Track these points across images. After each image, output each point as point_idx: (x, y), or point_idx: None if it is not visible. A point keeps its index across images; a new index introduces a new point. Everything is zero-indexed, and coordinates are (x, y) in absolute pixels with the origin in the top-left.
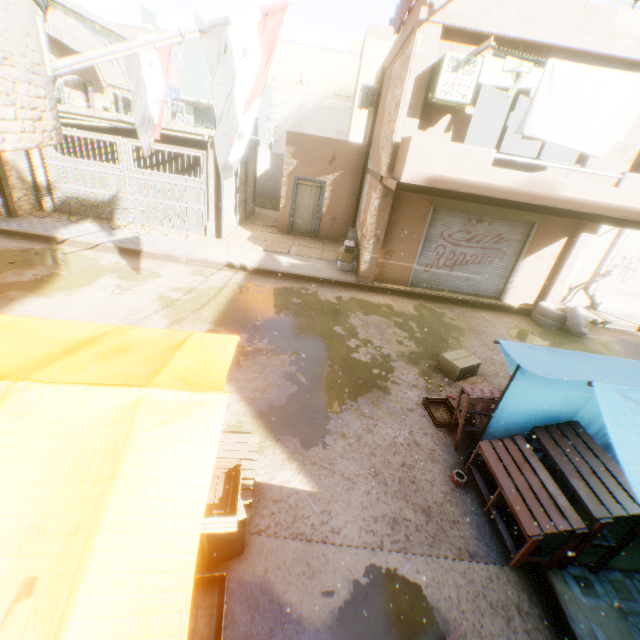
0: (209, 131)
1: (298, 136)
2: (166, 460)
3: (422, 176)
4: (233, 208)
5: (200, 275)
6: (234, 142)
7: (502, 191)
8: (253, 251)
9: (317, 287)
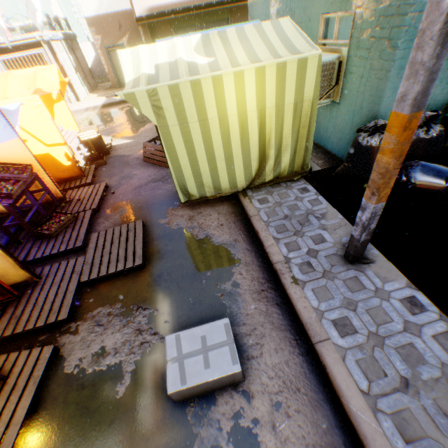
0: (38, 33)
1: (92, 19)
2: (47, 76)
3: (145, 10)
4: (80, 83)
5: (75, 117)
6: (38, 15)
7: (185, 4)
8: (100, 100)
9: None
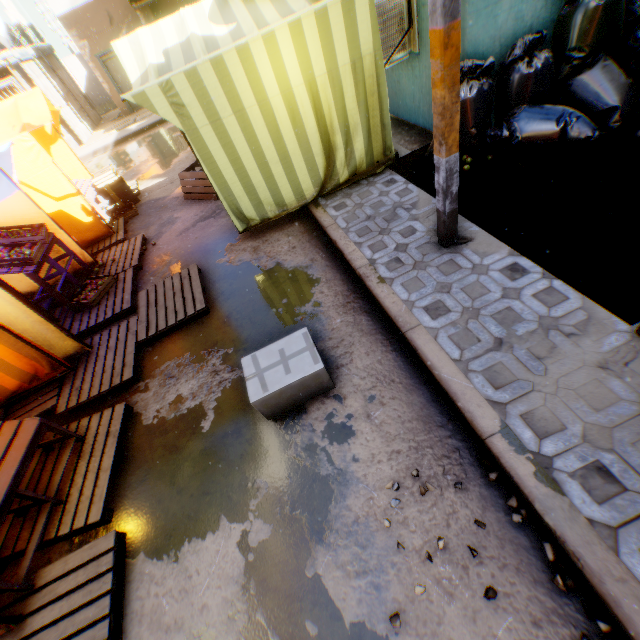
0: (0, 56)
1: (69, 17)
2: (32, 105)
3: None
4: (76, 118)
5: None
6: None
7: None
8: (110, 136)
9: (161, 127)
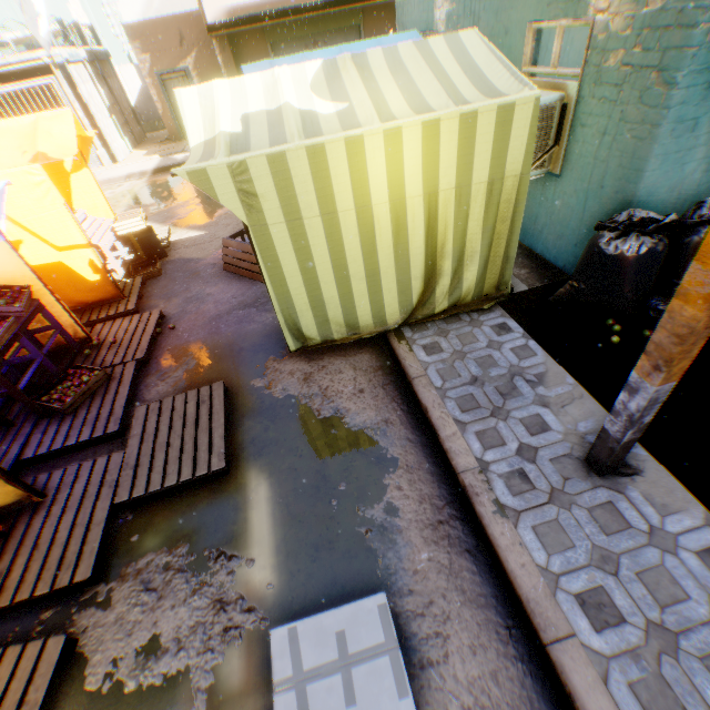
0: (45, 52)
1: (136, 27)
2: (56, 129)
3: (222, 13)
4: (117, 132)
5: (110, 190)
6: (41, 24)
7: (289, 2)
8: (151, 161)
9: None
